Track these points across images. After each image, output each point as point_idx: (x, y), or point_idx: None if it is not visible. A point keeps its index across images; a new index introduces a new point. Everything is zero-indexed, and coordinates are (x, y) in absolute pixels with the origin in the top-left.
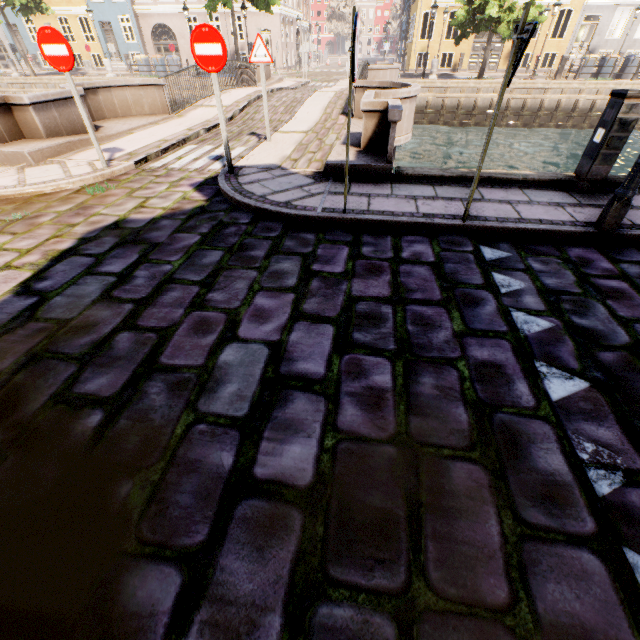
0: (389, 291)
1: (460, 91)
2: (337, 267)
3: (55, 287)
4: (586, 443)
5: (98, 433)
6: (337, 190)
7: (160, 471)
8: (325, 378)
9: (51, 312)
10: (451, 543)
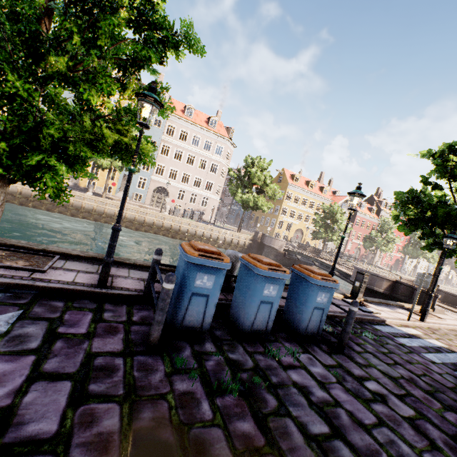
0: None
1: None
2: None
3: None
4: None
5: None
6: None
7: None
8: None
9: None
10: None
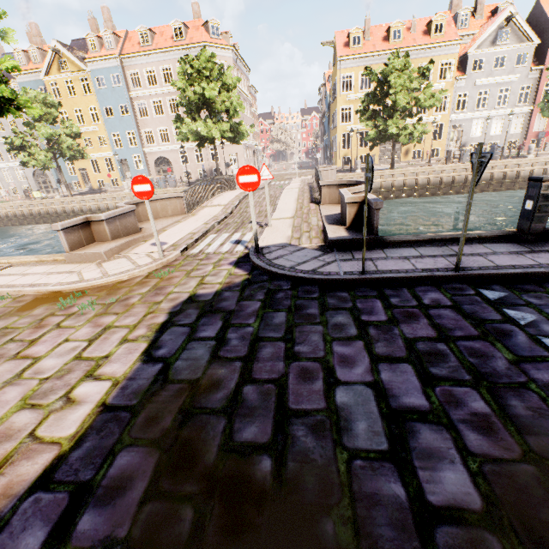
0: (434, 331)
1: (380, 177)
2: (380, 316)
3: (171, 353)
4: None
5: (276, 476)
6: (344, 257)
7: (349, 507)
8: (432, 409)
9: (179, 374)
10: None
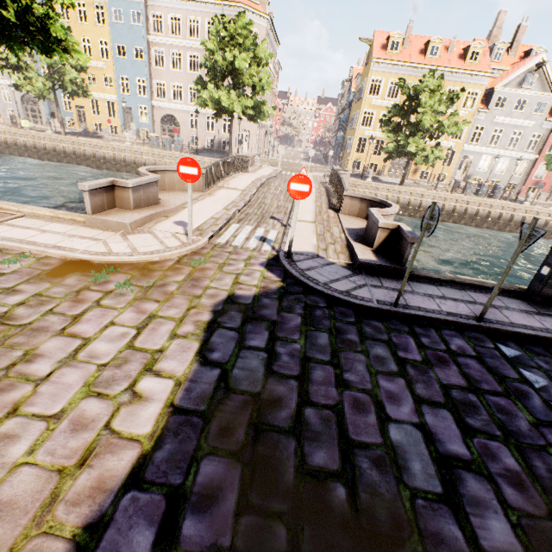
0: (464, 381)
1: (388, 191)
2: (415, 355)
3: (226, 359)
4: None
5: (352, 505)
6: (374, 283)
7: (419, 542)
8: (473, 459)
9: (240, 384)
10: None
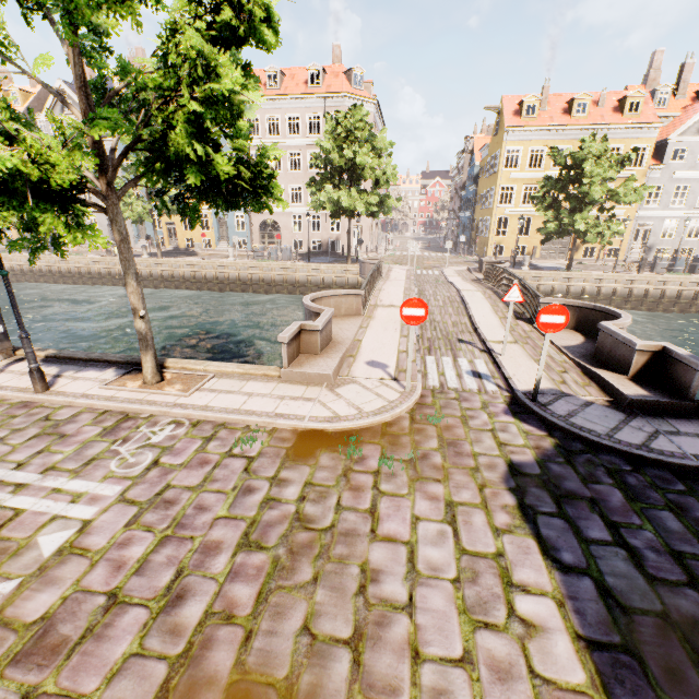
0: None
1: (553, 280)
2: None
3: (583, 561)
4: None
5: None
6: (665, 428)
7: None
8: None
9: (630, 599)
10: None
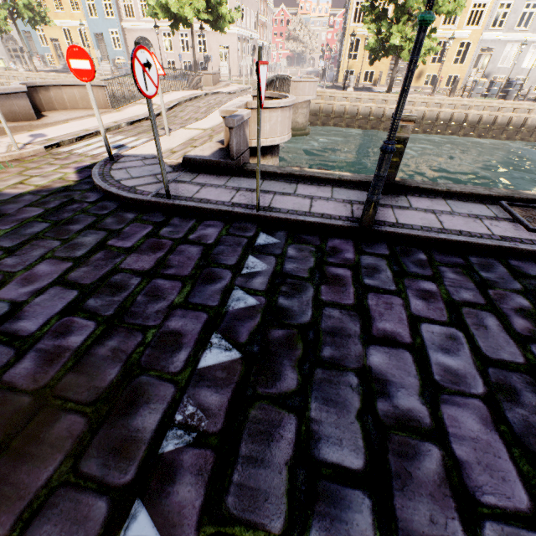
0: (151, 266)
1: (371, 102)
2: (128, 243)
3: None
4: (191, 406)
5: None
6: (183, 179)
7: None
8: (31, 335)
9: None
10: (0, 483)
